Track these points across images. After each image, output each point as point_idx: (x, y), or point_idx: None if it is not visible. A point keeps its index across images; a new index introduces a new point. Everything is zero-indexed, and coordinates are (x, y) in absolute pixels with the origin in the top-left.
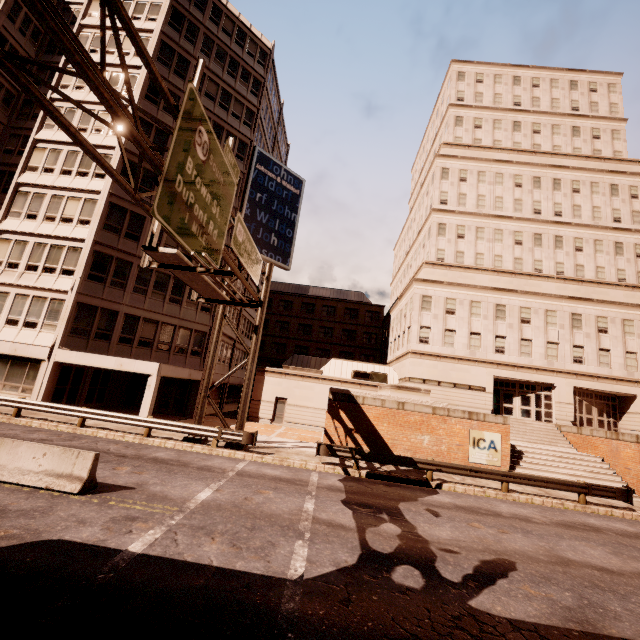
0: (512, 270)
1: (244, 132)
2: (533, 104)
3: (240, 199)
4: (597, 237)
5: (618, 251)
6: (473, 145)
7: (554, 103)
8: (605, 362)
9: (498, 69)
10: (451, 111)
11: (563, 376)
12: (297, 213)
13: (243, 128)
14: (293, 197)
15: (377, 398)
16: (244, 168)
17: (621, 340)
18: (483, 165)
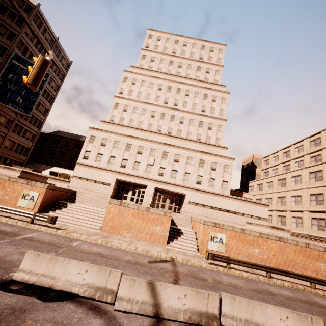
0: (143, 128)
1: (5, 42)
2: (182, 53)
3: None
4: (192, 118)
5: (200, 125)
6: (145, 68)
7: (192, 54)
8: (174, 176)
9: (169, 35)
10: (141, 52)
11: (151, 181)
12: (42, 89)
13: (5, 40)
14: None
15: None
16: (2, 60)
17: (184, 166)
18: (145, 78)
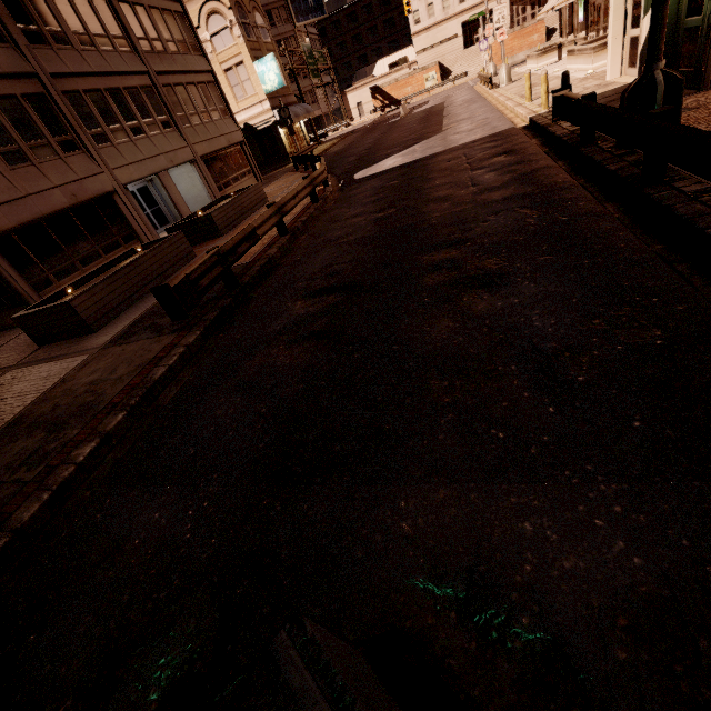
0: None
1: None
2: None
3: None
4: None
5: None
6: None
7: None
8: None
9: None
10: None
11: None
12: None
13: None
14: None
15: (387, 82)
16: None
17: None
18: None
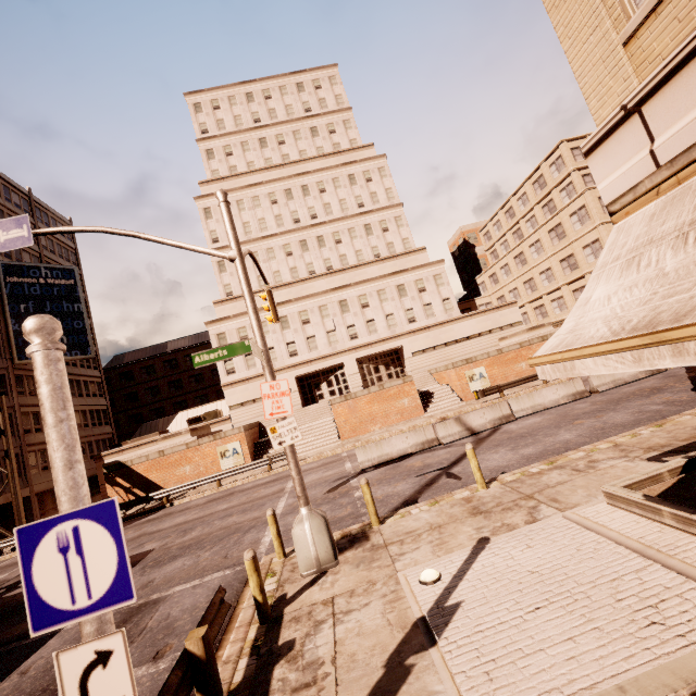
0: (288, 282)
1: None
2: (271, 116)
3: (1, 319)
4: (350, 226)
5: (368, 232)
6: (227, 176)
7: (289, 110)
8: (374, 330)
9: (230, 90)
10: (200, 146)
11: (346, 354)
12: (80, 302)
13: None
14: (68, 289)
15: (142, 456)
16: None
17: (380, 308)
18: (239, 194)
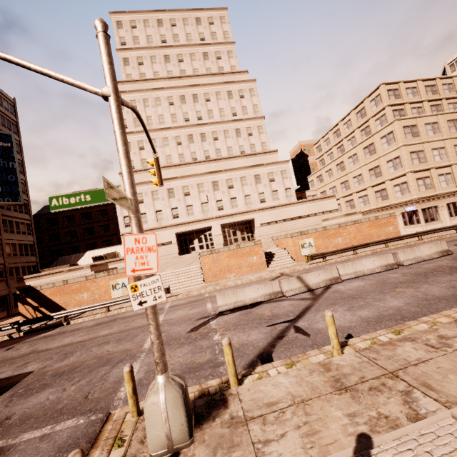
0: (176, 163)
1: None
2: (175, 40)
3: None
4: (225, 128)
5: (238, 134)
6: (137, 79)
7: (188, 37)
8: (235, 205)
9: (145, 15)
10: (119, 54)
11: (214, 220)
12: (14, 161)
13: None
14: (5, 150)
15: (49, 283)
16: None
17: (241, 190)
18: (145, 94)
